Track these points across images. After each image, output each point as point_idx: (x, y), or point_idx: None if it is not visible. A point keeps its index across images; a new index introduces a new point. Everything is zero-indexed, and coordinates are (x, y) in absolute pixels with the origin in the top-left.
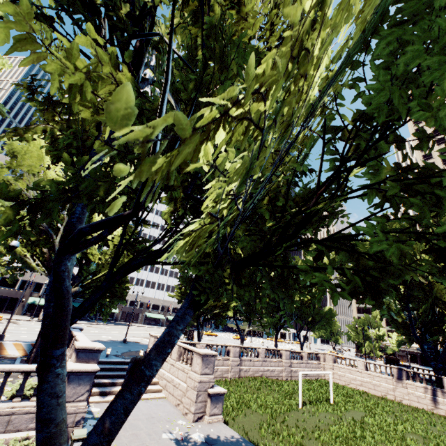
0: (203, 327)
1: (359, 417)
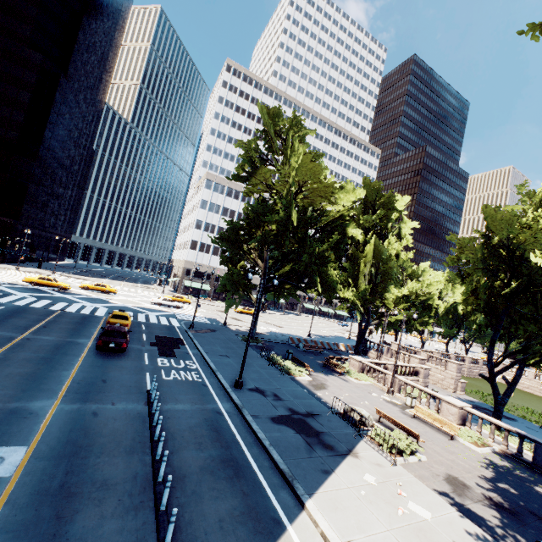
0: (398, 333)
1: (534, 405)
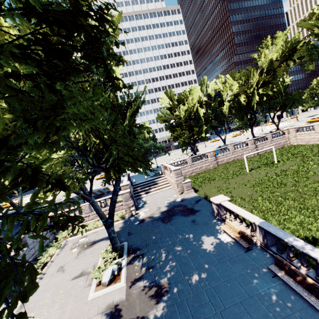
0: (195, 146)
1: (289, 166)
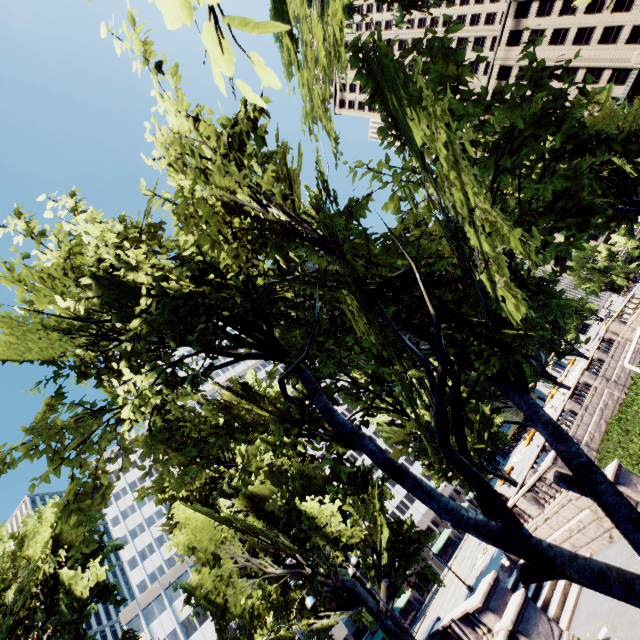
0: (499, 469)
1: None
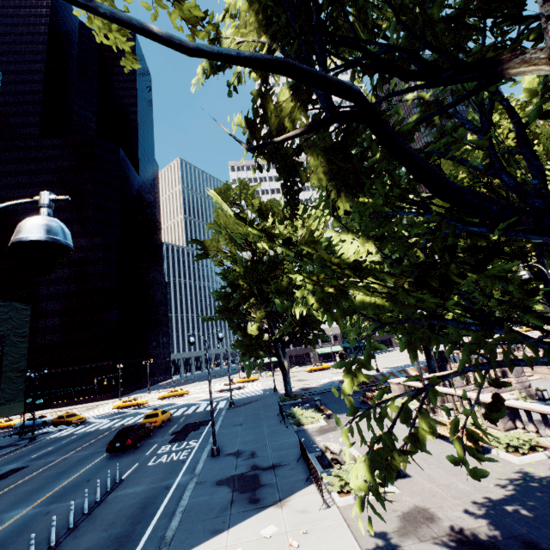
0: None
1: None
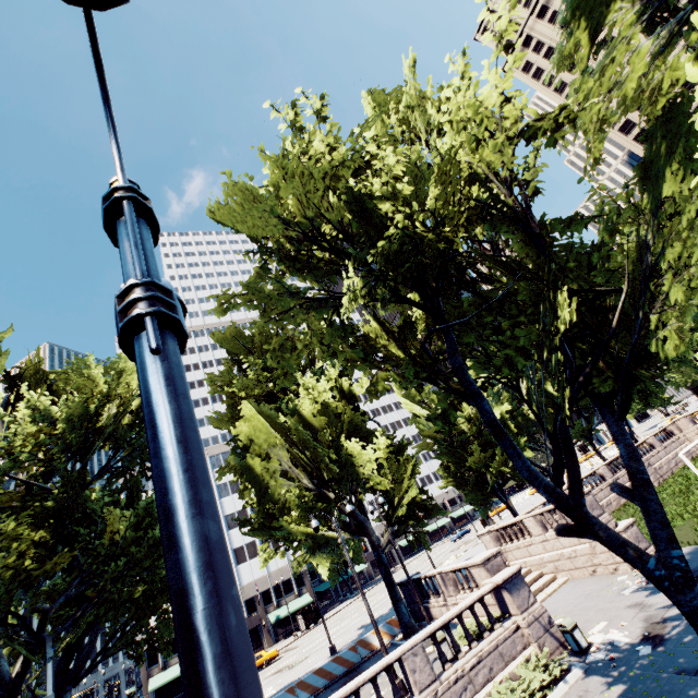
0: (506, 497)
1: None
